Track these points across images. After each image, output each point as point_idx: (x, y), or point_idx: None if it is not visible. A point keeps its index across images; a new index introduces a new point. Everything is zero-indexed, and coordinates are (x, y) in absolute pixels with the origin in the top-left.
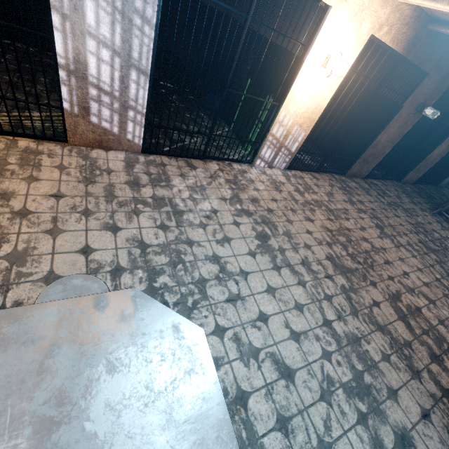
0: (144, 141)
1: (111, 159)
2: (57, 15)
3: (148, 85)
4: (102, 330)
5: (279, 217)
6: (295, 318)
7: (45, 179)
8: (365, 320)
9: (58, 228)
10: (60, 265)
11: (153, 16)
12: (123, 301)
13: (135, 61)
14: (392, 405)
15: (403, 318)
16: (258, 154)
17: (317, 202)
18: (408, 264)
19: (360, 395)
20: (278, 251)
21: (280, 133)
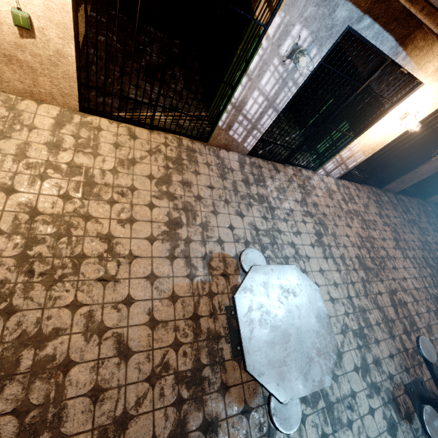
0: (252, 148)
1: (231, 159)
2: (247, 78)
3: (275, 118)
4: (288, 280)
5: (330, 221)
6: (333, 290)
7: (202, 174)
8: (371, 301)
9: (216, 210)
10: (222, 234)
11: (301, 82)
12: (291, 270)
13: (276, 104)
14: (375, 346)
15: (394, 305)
16: (323, 166)
17: (356, 212)
18: (409, 272)
19: (360, 337)
20: (327, 246)
21: (346, 155)
